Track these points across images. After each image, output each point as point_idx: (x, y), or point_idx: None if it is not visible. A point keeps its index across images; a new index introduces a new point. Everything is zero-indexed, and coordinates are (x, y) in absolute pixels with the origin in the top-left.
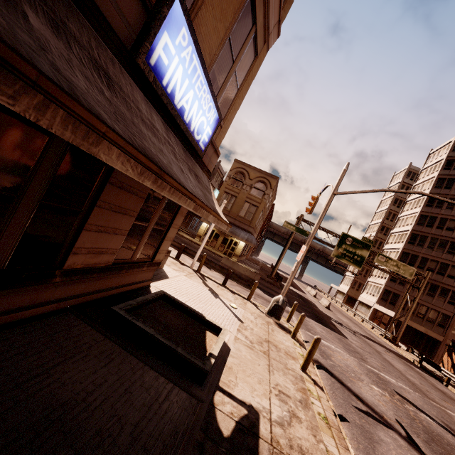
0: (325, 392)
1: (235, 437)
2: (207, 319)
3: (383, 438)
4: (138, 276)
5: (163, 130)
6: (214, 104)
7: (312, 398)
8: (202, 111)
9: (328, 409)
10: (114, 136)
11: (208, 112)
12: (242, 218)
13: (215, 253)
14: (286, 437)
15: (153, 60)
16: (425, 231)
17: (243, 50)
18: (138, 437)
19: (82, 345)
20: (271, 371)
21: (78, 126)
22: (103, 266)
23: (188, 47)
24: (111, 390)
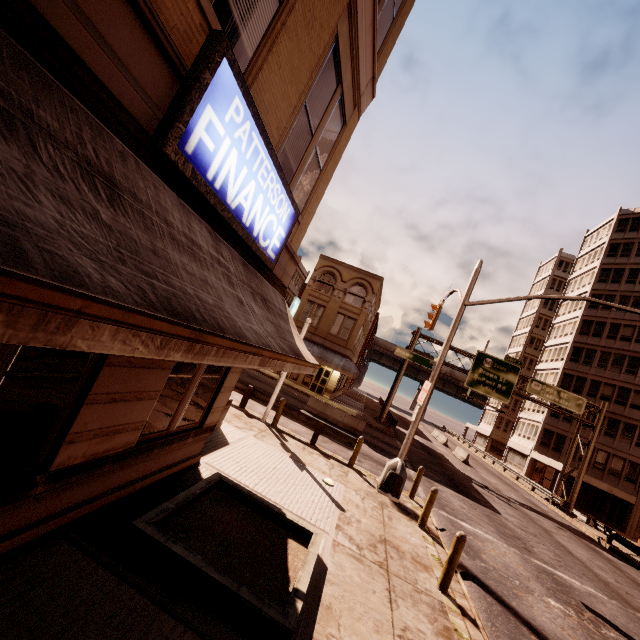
0: (479, 624)
1: None
2: (289, 518)
3: None
4: (179, 452)
5: (210, 243)
6: (287, 195)
7: None
8: (270, 207)
9: None
10: (100, 309)
11: (279, 207)
12: (335, 337)
13: (297, 390)
14: None
15: (190, 146)
16: (592, 343)
17: (325, 118)
18: None
19: (78, 605)
20: (394, 601)
21: (21, 311)
22: (120, 451)
23: (244, 124)
24: None
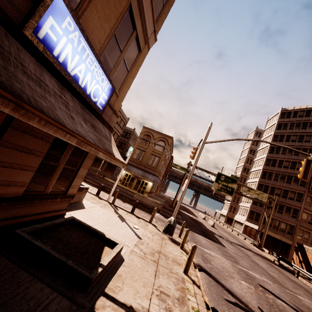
0: (203, 289)
1: None
2: (107, 237)
3: None
4: (52, 206)
5: (56, 88)
6: (106, 77)
7: (189, 295)
8: (96, 80)
9: (202, 304)
10: None
11: (102, 82)
12: (150, 166)
13: (131, 191)
14: None
15: (41, 34)
16: (271, 169)
17: (128, 45)
18: None
19: None
20: (157, 275)
21: None
22: (12, 196)
23: (74, 32)
24: None
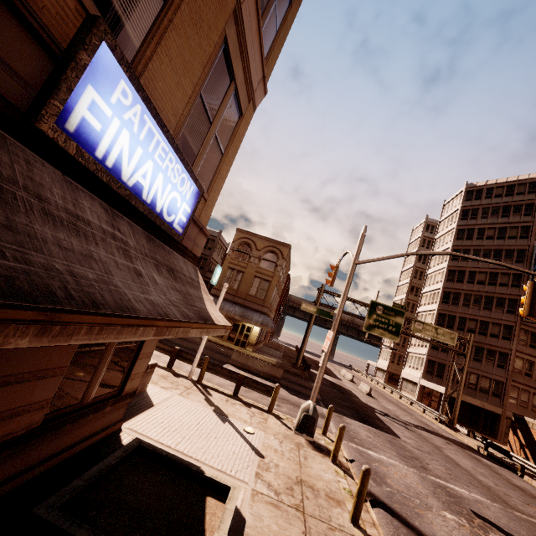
0: None
1: None
2: (208, 475)
3: None
4: (97, 422)
5: (104, 219)
6: (188, 174)
7: None
8: (172, 185)
9: None
10: None
11: (181, 186)
12: (254, 297)
13: (223, 346)
14: None
15: (71, 124)
16: (457, 287)
17: (222, 109)
18: None
19: None
20: None
21: None
22: (22, 433)
23: (134, 107)
24: None
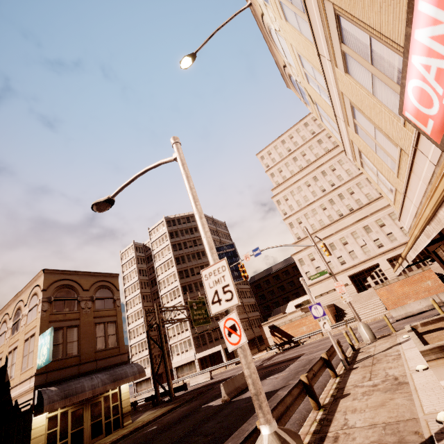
0: None
1: None
2: None
3: None
4: None
5: None
6: None
7: None
8: None
9: None
10: None
11: None
12: (105, 351)
13: (125, 435)
14: None
15: None
16: (188, 281)
17: None
18: None
19: None
20: None
21: None
22: None
23: None
24: None
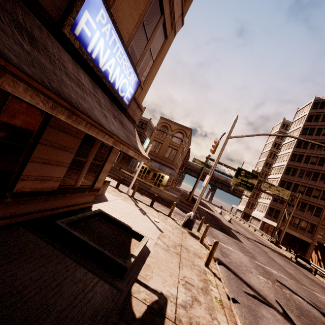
0: (222, 281)
1: (145, 318)
2: (133, 229)
3: (265, 314)
4: (81, 199)
5: (90, 86)
6: (133, 70)
7: (211, 286)
8: (124, 74)
9: (223, 294)
10: (15, 70)
11: (129, 76)
12: (167, 158)
13: (147, 184)
14: (188, 316)
15: (77, 31)
16: (296, 165)
17: (155, 32)
18: (62, 321)
19: (27, 250)
20: (181, 267)
21: None
22: (49, 190)
23: (107, 25)
24: (45, 284)
